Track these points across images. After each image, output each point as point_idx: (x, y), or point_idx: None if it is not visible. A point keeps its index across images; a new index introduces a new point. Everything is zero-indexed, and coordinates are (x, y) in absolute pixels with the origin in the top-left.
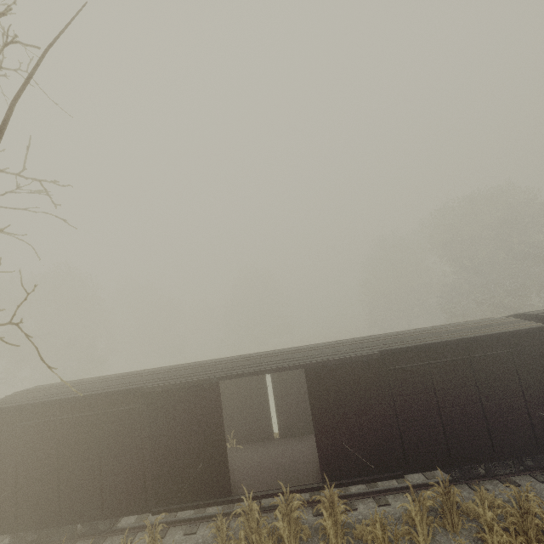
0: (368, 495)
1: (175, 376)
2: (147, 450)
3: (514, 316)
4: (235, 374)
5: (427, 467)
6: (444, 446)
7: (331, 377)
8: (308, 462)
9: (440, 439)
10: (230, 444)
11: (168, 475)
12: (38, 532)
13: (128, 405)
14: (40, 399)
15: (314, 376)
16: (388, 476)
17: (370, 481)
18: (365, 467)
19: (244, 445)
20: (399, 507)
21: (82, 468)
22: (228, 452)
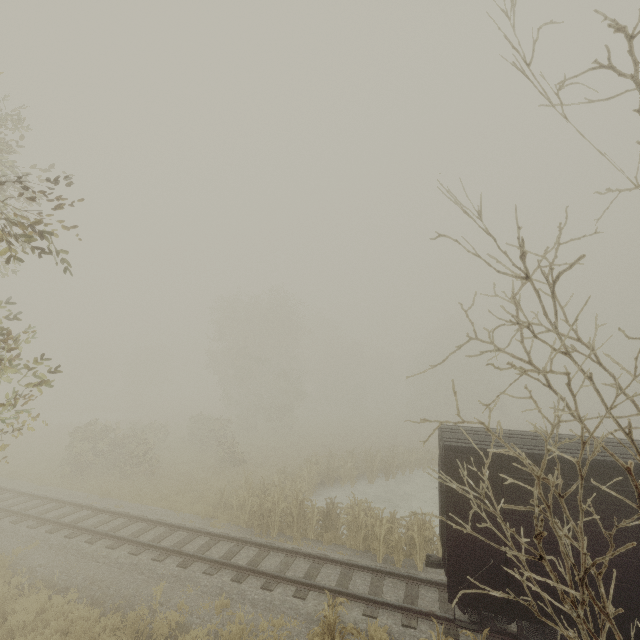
0: None
1: None
2: None
3: None
4: None
5: None
6: None
7: None
8: None
9: None
10: None
11: None
12: (497, 618)
13: None
14: (527, 448)
15: None
16: None
17: None
18: None
19: None
20: None
21: (612, 564)
22: None
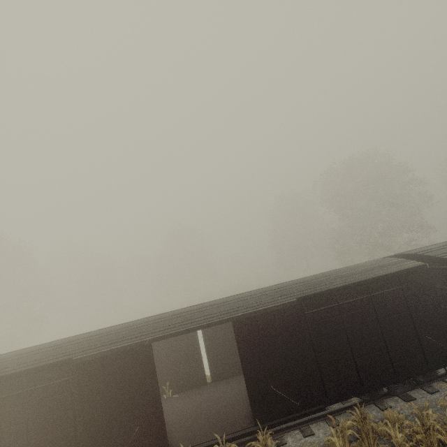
0: (294, 427)
1: (106, 342)
2: (80, 422)
3: (397, 256)
4: (167, 334)
5: (343, 397)
6: (356, 376)
7: (256, 327)
8: (240, 405)
9: (352, 370)
10: (166, 395)
11: (104, 445)
12: None
13: (57, 379)
14: None
15: (241, 327)
16: (312, 411)
17: (297, 418)
18: (292, 405)
19: (179, 394)
20: (324, 441)
21: None
22: (164, 403)
